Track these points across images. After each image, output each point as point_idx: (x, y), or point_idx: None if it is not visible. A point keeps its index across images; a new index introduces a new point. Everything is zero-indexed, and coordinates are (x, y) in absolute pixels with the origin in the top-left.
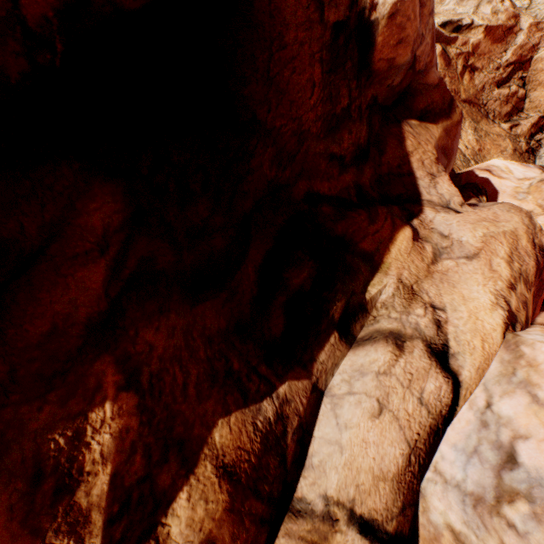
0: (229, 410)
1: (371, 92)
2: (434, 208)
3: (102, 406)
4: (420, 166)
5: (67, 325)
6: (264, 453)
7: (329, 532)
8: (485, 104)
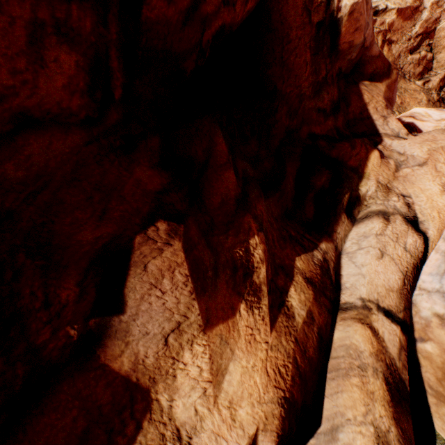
0: (298, 253)
1: (338, 65)
2: (390, 138)
3: (253, 237)
4: (375, 111)
5: (227, 199)
6: (322, 276)
7: (368, 314)
8: (402, 67)
